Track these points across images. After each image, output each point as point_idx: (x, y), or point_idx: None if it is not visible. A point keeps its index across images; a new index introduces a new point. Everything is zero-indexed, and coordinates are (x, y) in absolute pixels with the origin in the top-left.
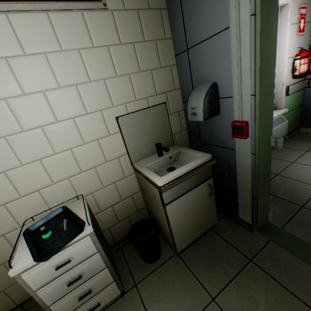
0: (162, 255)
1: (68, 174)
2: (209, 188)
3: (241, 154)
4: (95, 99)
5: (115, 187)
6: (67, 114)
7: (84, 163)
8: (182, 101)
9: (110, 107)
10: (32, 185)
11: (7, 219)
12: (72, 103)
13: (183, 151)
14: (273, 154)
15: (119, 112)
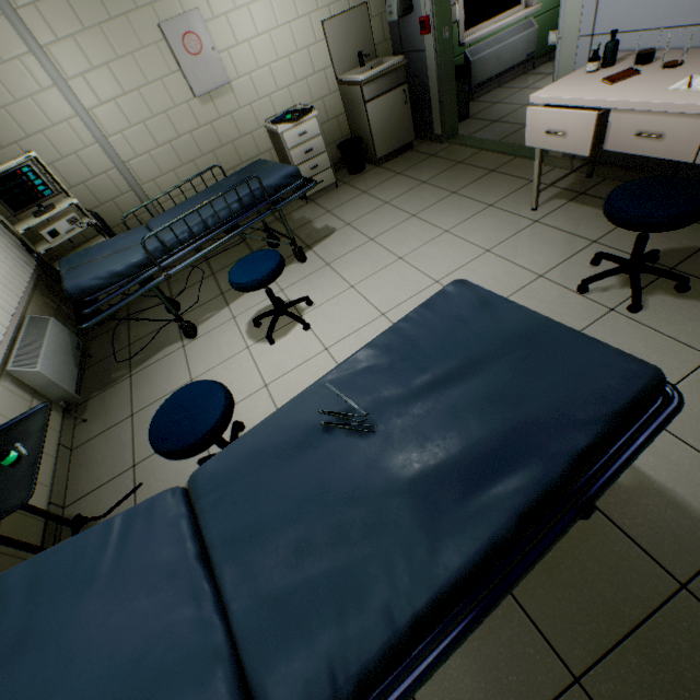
0: (365, 170)
1: (288, 83)
2: (404, 96)
3: (429, 55)
4: (304, 2)
5: (323, 104)
6: (285, 20)
7: (299, 73)
8: (384, 0)
9: (316, 11)
10: (265, 90)
11: (252, 120)
12: (288, 7)
13: (384, 61)
14: (511, 84)
15: (324, 16)
